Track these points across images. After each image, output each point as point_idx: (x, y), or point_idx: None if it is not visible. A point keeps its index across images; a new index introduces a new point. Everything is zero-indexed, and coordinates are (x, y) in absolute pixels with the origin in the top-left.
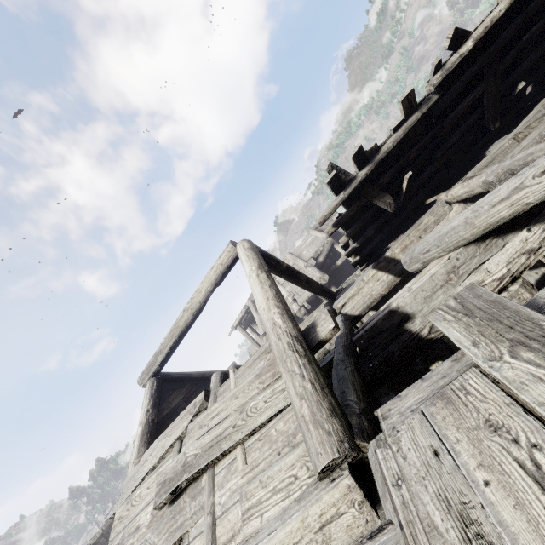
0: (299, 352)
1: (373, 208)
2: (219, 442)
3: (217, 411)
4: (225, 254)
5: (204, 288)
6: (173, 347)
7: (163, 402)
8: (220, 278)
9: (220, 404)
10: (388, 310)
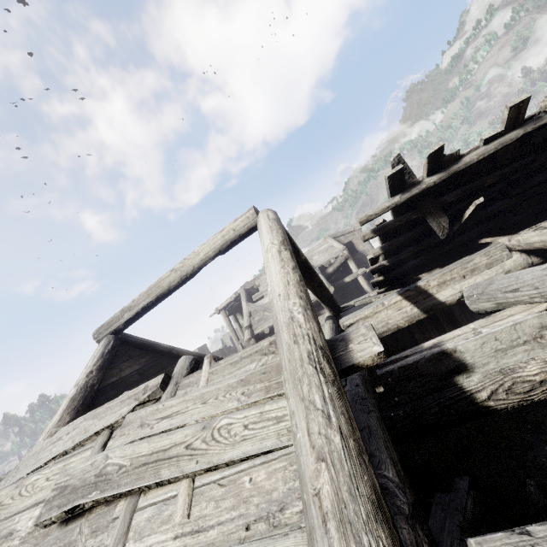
0: (325, 372)
1: (422, 227)
2: (159, 462)
3: (171, 411)
4: (242, 219)
5: (204, 251)
6: (146, 307)
7: (114, 367)
8: (226, 246)
9: (178, 403)
10: (440, 350)
